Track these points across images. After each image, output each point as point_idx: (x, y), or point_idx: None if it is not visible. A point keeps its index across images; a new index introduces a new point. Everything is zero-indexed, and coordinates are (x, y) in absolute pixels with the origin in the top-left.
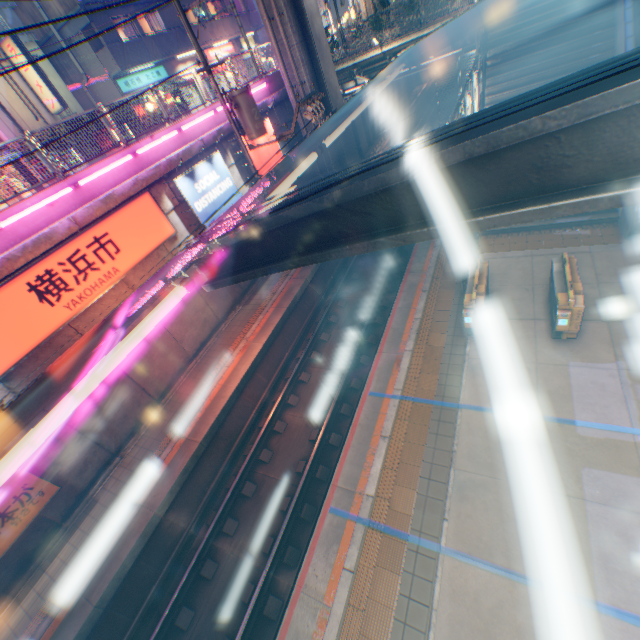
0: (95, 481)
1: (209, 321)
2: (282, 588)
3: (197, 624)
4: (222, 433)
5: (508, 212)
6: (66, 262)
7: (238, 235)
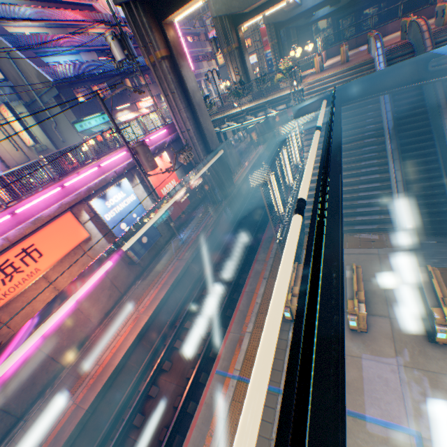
0: None
1: (113, 295)
2: None
3: None
4: (108, 397)
5: None
6: None
7: None
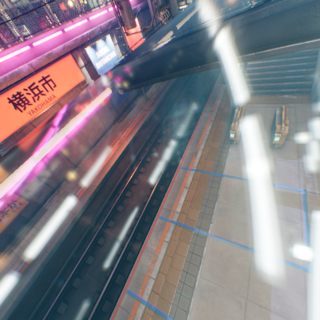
0: (46, 201)
1: (101, 129)
2: (135, 249)
3: (96, 262)
4: (108, 183)
5: (283, 47)
6: (28, 89)
7: (143, 59)
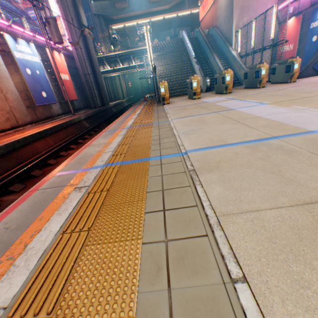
0: None
1: (11, 121)
2: None
3: None
4: (15, 155)
5: None
6: None
7: None
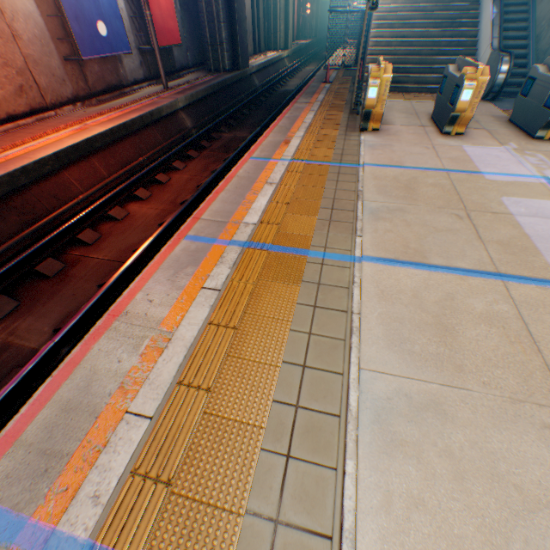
0: None
1: (28, 94)
2: None
3: None
4: (17, 203)
5: None
6: None
7: None
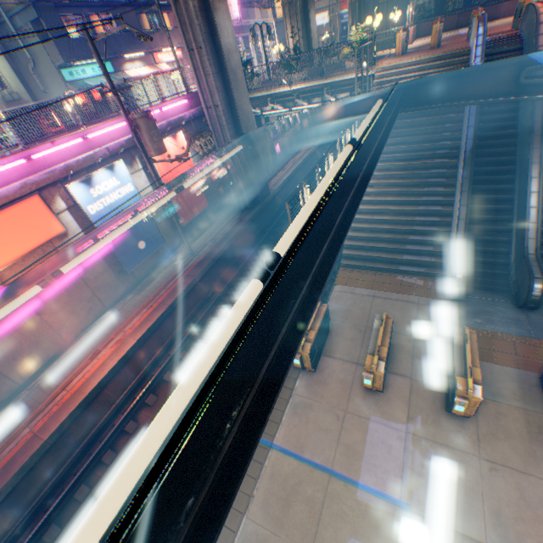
0: None
1: (95, 309)
2: None
3: None
4: (74, 428)
5: None
6: None
7: None
